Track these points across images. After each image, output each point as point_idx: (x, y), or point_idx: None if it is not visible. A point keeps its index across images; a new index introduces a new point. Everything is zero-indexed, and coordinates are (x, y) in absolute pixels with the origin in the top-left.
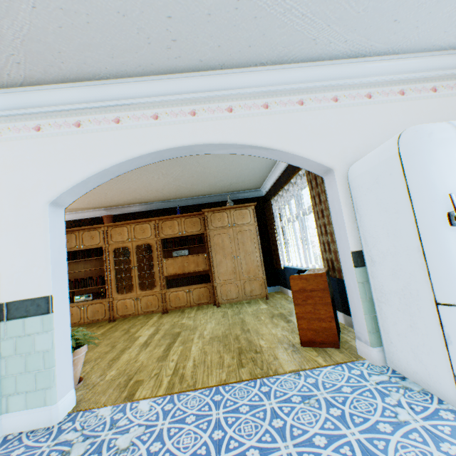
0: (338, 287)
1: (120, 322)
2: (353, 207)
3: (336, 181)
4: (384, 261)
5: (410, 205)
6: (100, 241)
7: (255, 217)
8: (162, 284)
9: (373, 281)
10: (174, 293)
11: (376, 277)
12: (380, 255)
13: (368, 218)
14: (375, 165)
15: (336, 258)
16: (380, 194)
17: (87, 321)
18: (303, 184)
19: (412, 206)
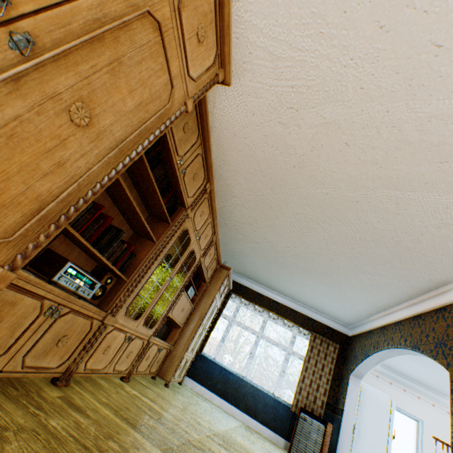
0: (291, 419)
1: (100, 396)
2: (358, 401)
3: (360, 385)
4: (367, 438)
5: (388, 426)
6: (192, 197)
7: (224, 299)
8: (159, 326)
9: (355, 443)
10: (153, 347)
11: (358, 442)
12: (366, 434)
13: (366, 414)
14: (379, 398)
15: (309, 405)
16: (377, 410)
17: (12, 369)
18: (285, 327)
19: (389, 427)
